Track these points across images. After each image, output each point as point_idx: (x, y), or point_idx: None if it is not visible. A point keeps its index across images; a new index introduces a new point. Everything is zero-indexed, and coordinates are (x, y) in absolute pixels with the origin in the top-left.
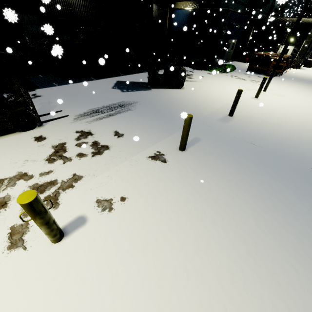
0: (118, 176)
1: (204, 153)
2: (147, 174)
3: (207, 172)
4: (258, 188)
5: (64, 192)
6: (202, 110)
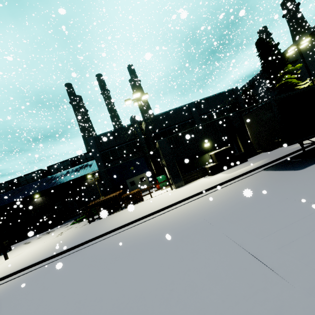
0: None
1: None
2: None
3: None
4: None
5: None
6: None
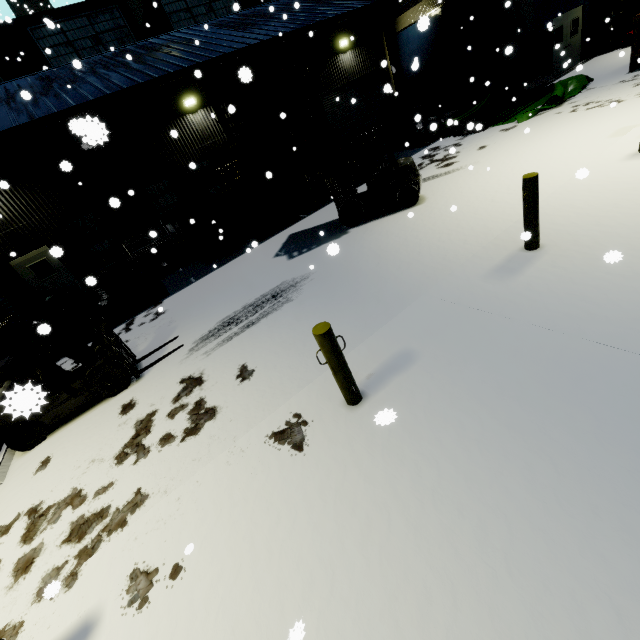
0: (193, 500)
1: (410, 406)
2: (249, 492)
3: (397, 478)
4: (567, 548)
5: (107, 538)
6: (453, 252)
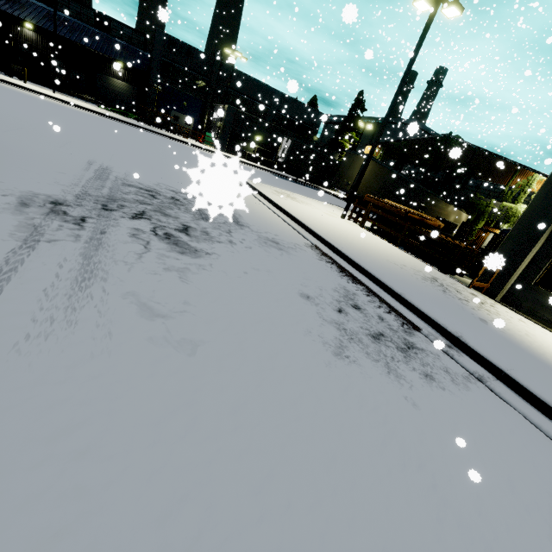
0: None
1: None
2: None
3: None
4: None
5: None
6: None
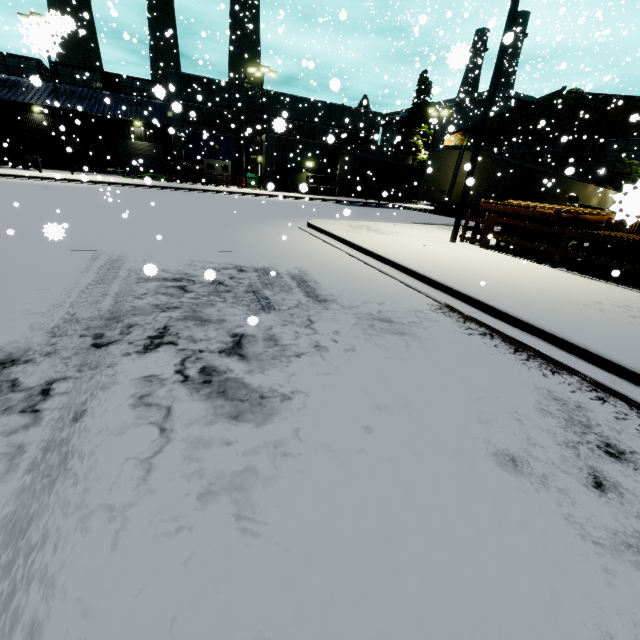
0: None
1: None
2: None
3: None
4: None
5: None
6: None
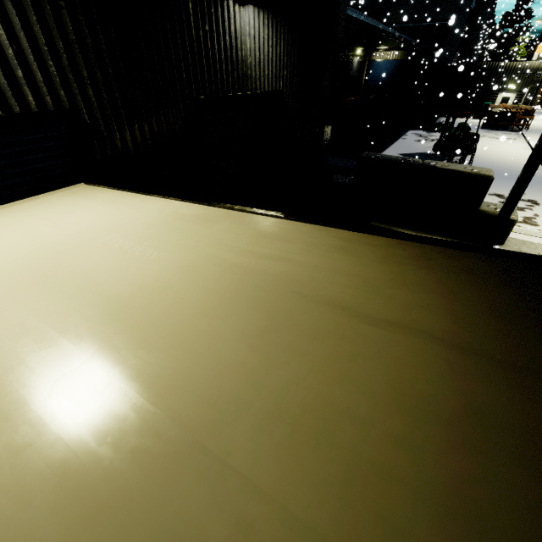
0: None
1: None
2: None
3: None
4: None
5: None
6: None
